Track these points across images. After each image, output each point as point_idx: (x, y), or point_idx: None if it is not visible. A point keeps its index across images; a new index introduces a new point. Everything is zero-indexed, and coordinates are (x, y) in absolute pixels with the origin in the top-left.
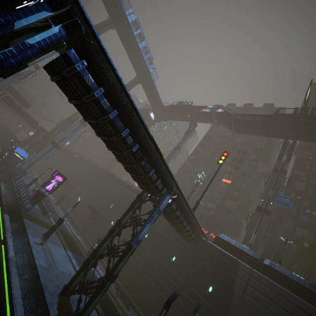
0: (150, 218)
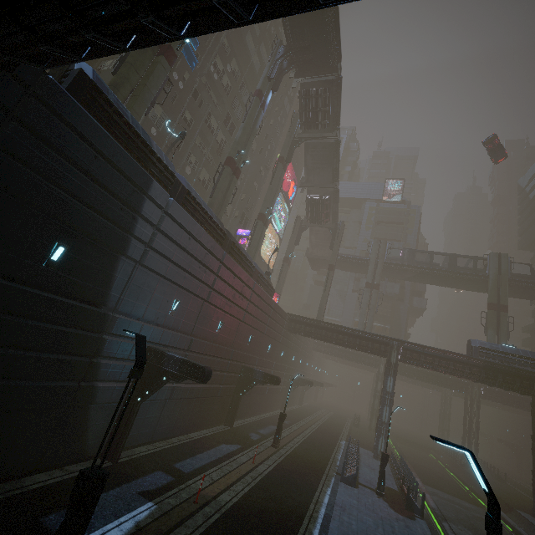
0: None
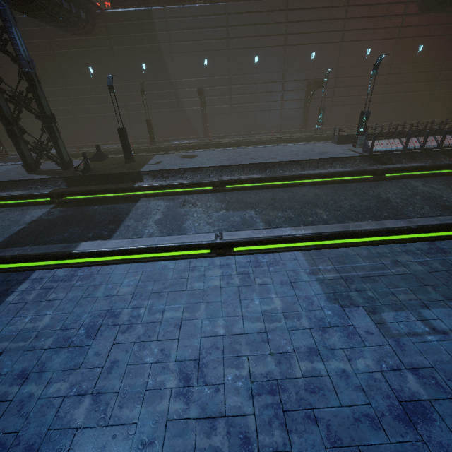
0: (4, 16)
